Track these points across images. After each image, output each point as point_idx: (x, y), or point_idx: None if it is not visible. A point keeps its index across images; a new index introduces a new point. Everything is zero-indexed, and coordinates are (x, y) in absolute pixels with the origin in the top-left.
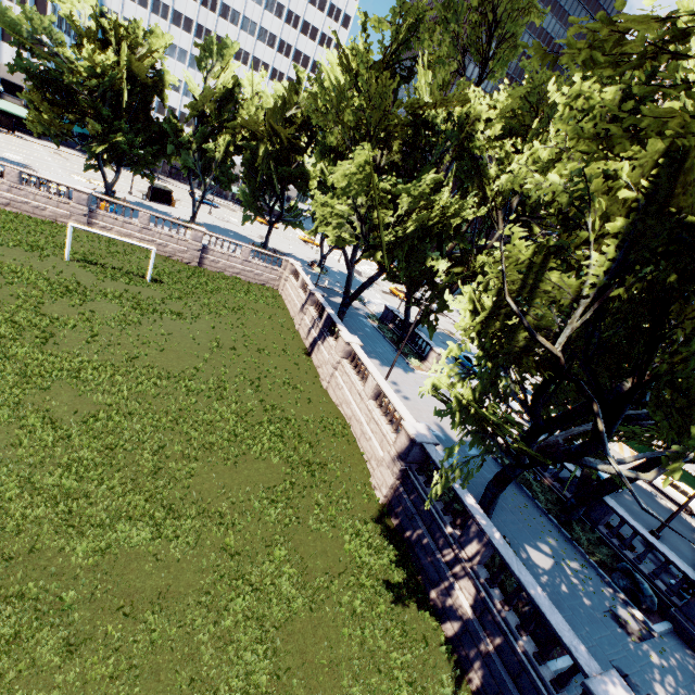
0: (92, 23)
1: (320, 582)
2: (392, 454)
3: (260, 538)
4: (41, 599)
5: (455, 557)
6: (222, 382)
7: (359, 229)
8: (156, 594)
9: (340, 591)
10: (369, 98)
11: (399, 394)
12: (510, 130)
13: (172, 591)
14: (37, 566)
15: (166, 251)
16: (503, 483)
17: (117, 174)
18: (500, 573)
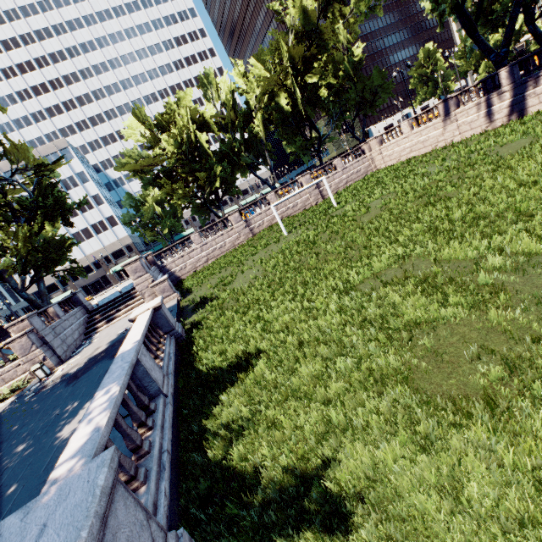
0: (148, 133)
1: None
2: None
3: None
4: None
5: None
6: None
7: None
8: None
9: None
10: None
11: None
12: None
13: None
14: None
15: (299, 208)
16: None
17: (221, 208)
18: None
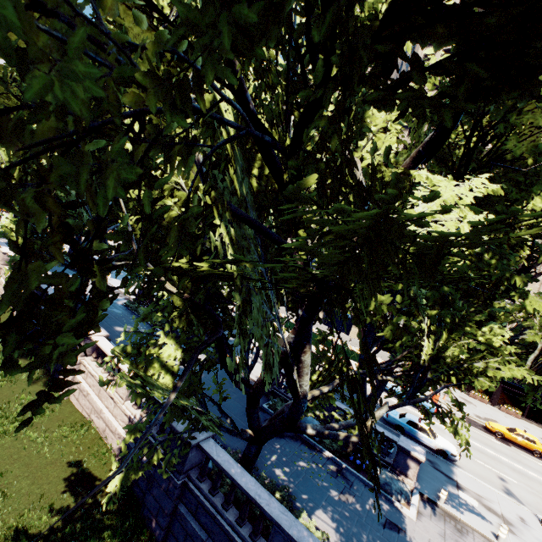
0: None
1: None
2: None
3: None
4: None
5: None
6: None
7: None
8: None
9: None
10: None
11: None
12: None
13: None
14: None
15: None
16: None
17: None
18: None
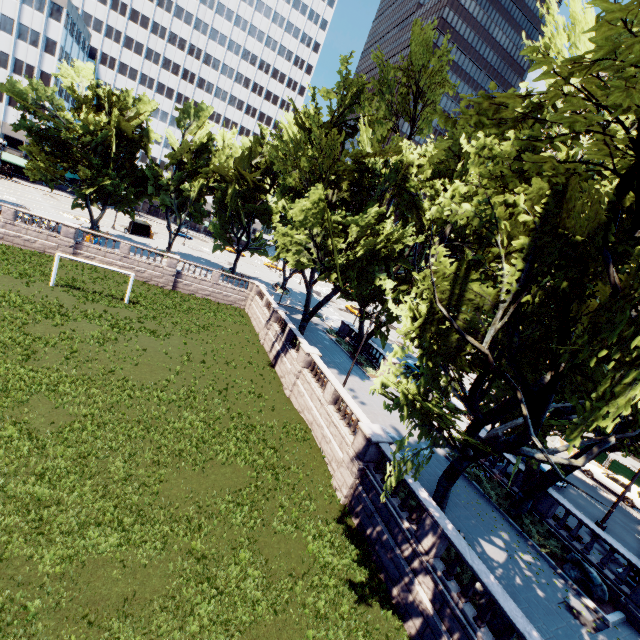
0: (89, 92)
1: (285, 584)
2: (351, 454)
3: (225, 541)
4: (6, 610)
5: (413, 552)
6: (191, 393)
7: (316, 254)
8: (122, 601)
9: (304, 592)
10: (321, 149)
11: (356, 400)
12: (439, 173)
13: (137, 597)
14: (4, 575)
15: (144, 276)
16: (453, 477)
17: (103, 211)
18: (455, 565)
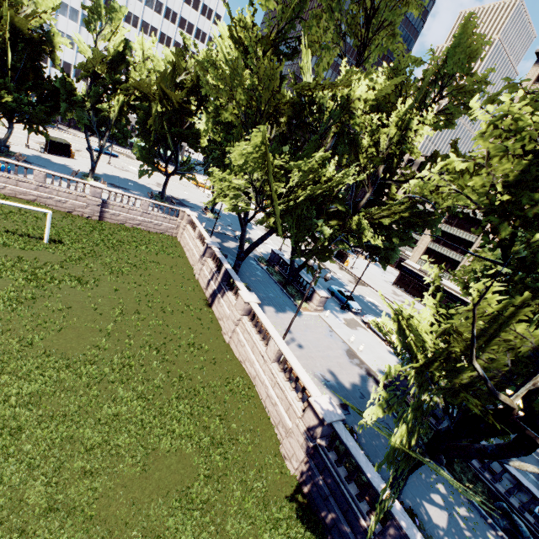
0: None
1: None
2: (301, 428)
3: None
4: None
5: None
6: (126, 358)
7: (254, 197)
8: None
9: None
10: (261, 75)
11: (294, 343)
12: (378, 107)
13: None
14: None
15: (65, 207)
16: (413, 468)
17: (9, 130)
18: None
